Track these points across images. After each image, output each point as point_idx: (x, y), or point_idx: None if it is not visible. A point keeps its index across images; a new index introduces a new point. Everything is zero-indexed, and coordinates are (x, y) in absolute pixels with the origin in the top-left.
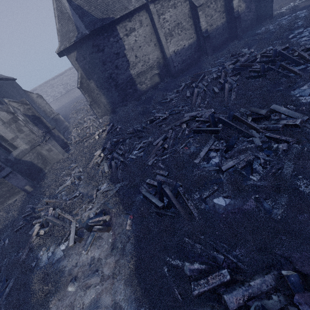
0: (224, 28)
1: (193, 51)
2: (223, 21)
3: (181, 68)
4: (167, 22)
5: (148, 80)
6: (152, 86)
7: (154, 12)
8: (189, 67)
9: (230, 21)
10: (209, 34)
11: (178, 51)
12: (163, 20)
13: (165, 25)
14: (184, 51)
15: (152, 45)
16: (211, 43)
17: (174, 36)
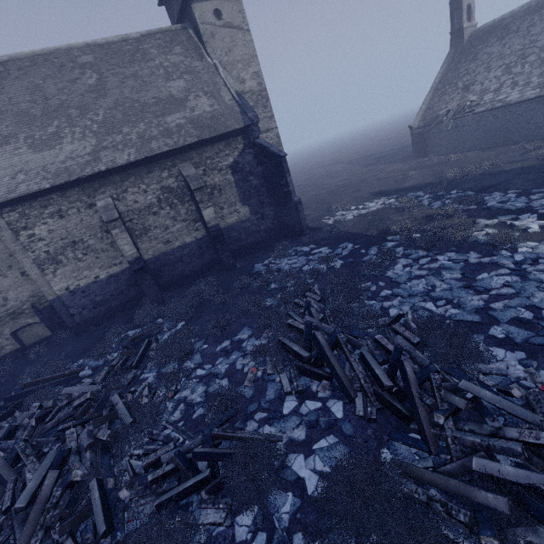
0: (203, 245)
1: (122, 285)
2: (198, 234)
3: (92, 315)
4: (43, 240)
5: (6, 337)
6: (19, 347)
7: (2, 225)
8: (117, 313)
9: (210, 236)
10: (166, 256)
11: (80, 288)
12: (30, 237)
13: (38, 246)
14: (99, 286)
15: (16, 275)
16: (174, 269)
17: (64, 263)
